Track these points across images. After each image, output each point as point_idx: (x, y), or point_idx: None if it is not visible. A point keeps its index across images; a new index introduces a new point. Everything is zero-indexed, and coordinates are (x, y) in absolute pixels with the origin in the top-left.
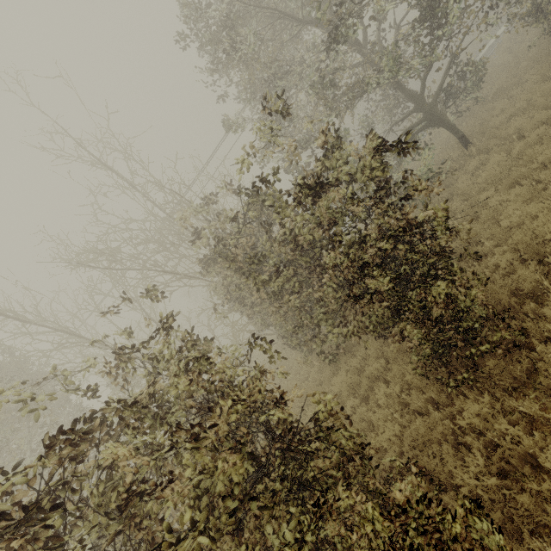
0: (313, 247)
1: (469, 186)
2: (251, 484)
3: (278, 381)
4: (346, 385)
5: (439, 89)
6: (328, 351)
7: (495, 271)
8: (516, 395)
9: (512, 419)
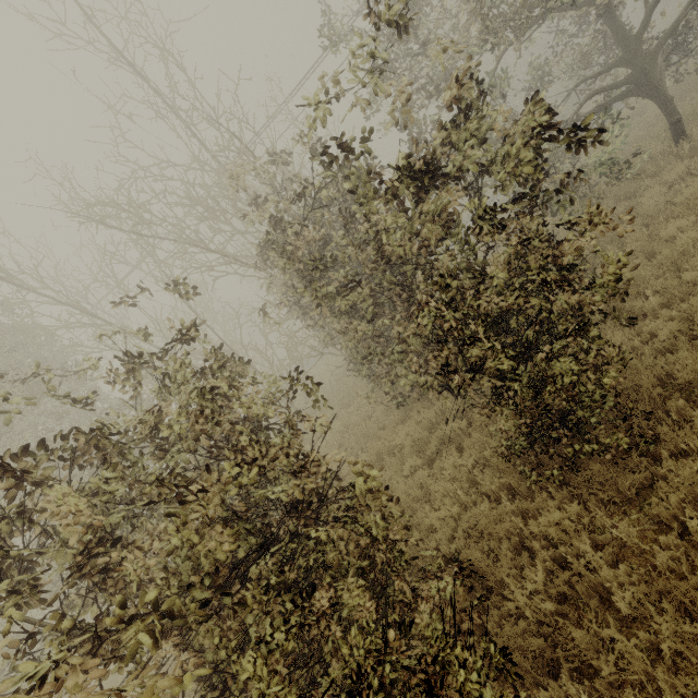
0: (405, 261)
1: (659, 206)
2: (253, 554)
3: (336, 411)
4: (412, 439)
5: (670, 30)
6: (401, 393)
7: (648, 341)
8: (614, 510)
9: (598, 538)
